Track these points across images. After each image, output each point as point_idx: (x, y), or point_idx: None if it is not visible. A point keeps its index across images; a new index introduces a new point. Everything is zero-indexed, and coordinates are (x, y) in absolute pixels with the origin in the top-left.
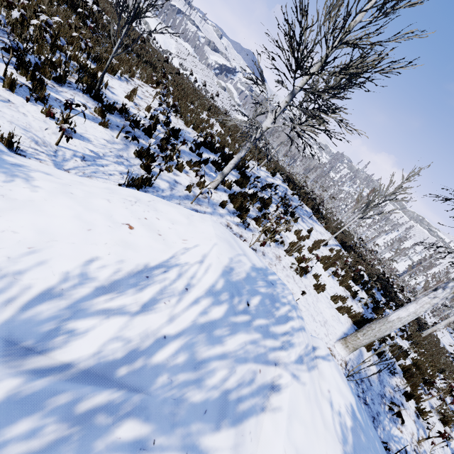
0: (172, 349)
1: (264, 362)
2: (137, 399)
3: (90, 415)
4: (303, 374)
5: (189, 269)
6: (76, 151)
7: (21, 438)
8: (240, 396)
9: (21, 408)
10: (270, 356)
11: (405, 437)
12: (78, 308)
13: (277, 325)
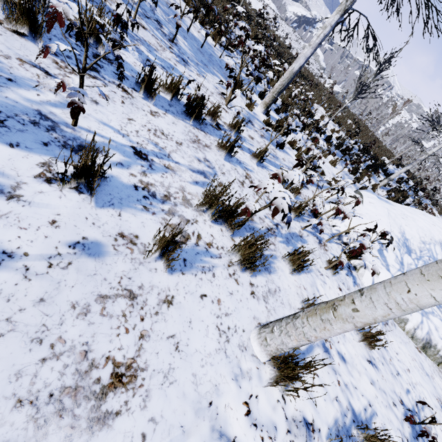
0: None
1: None
2: None
3: None
4: None
5: None
6: (340, 176)
7: None
8: None
9: None
10: None
11: None
12: None
13: None
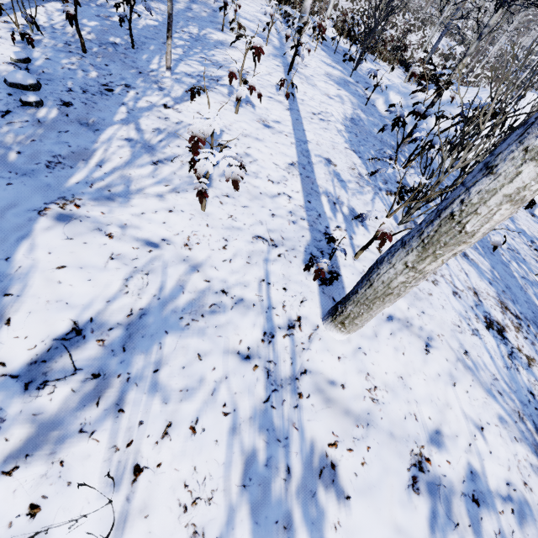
0: None
1: None
2: None
3: None
4: None
5: None
6: None
7: None
8: None
9: None
10: None
11: None
12: None
13: None
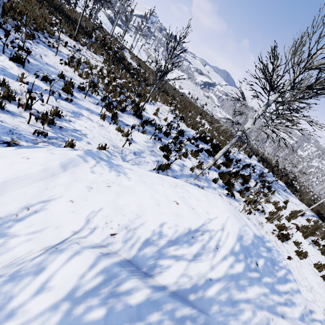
0: (216, 288)
1: (274, 312)
2: (203, 317)
3: (182, 320)
4: None
5: (215, 234)
6: (131, 149)
7: (155, 323)
8: None
9: (153, 306)
10: (277, 309)
11: None
12: (161, 253)
13: (278, 284)
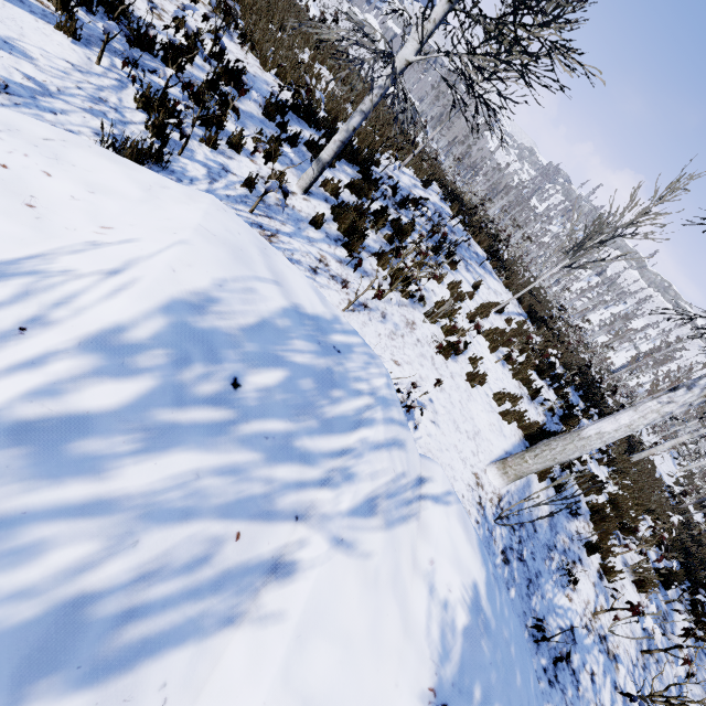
0: None
1: (260, 514)
2: None
3: None
4: (368, 535)
5: (60, 285)
6: None
7: None
8: (138, 604)
9: None
10: (283, 501)
11: (575, 607)
12: None
13: (321, 434)
